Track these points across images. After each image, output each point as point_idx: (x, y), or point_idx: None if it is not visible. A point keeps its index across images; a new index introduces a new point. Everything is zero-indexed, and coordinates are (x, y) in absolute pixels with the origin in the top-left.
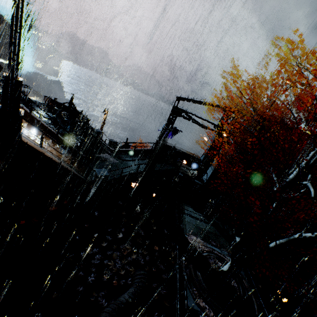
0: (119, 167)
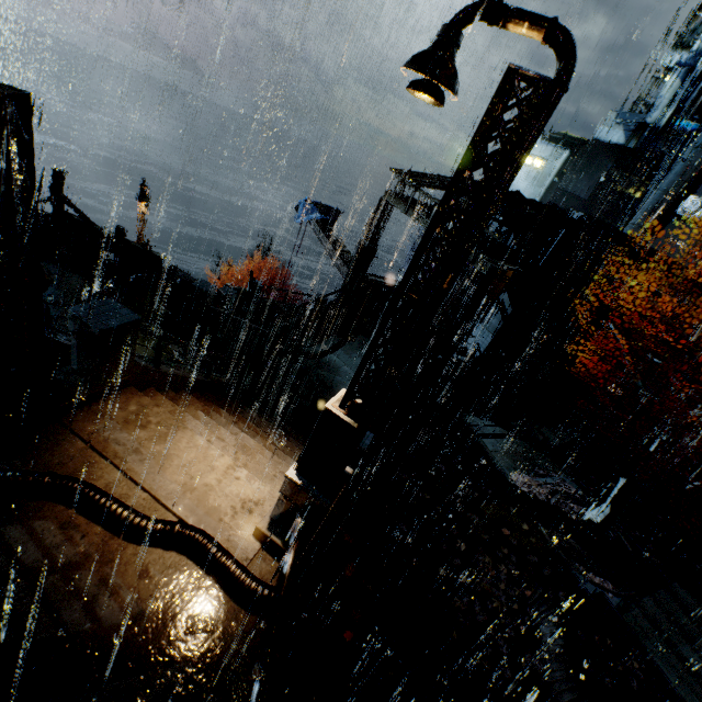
0: (330, 385)
